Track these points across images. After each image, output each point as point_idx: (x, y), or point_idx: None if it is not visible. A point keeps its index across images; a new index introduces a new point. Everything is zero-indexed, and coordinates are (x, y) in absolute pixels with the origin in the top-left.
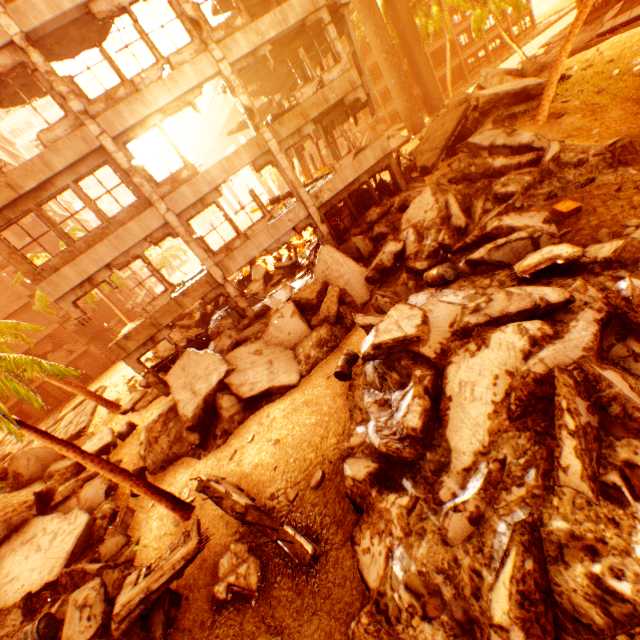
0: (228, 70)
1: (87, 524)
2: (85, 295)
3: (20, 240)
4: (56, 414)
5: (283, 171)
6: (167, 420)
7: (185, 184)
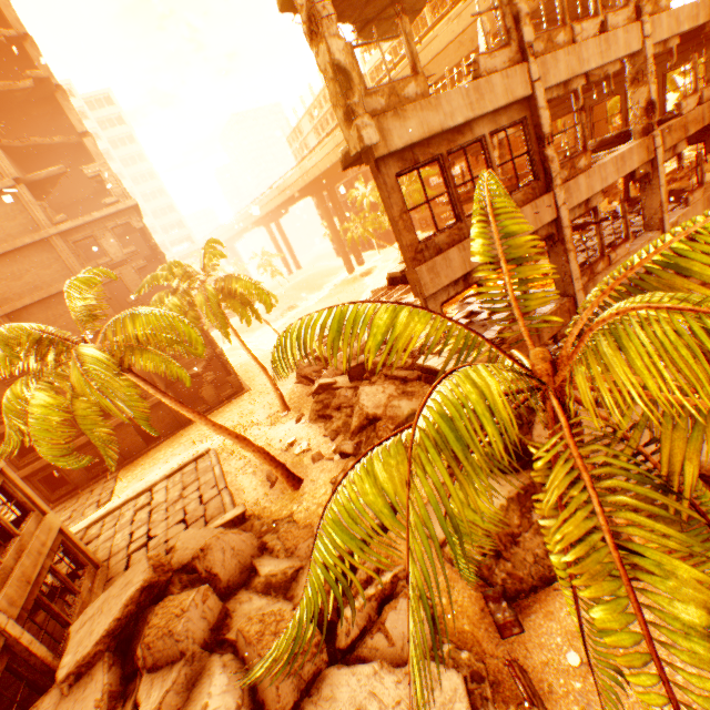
0: (649, 50)
1: (465, 692)
2: (453, 297)
3: (122, 246)
4: (108, 482)
5: (656, 188)
6: (522, 508)
7: (582, 174)
